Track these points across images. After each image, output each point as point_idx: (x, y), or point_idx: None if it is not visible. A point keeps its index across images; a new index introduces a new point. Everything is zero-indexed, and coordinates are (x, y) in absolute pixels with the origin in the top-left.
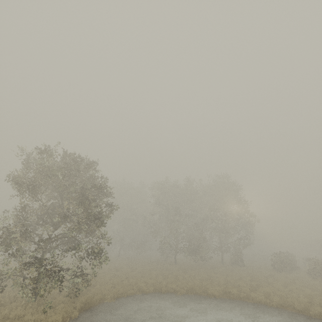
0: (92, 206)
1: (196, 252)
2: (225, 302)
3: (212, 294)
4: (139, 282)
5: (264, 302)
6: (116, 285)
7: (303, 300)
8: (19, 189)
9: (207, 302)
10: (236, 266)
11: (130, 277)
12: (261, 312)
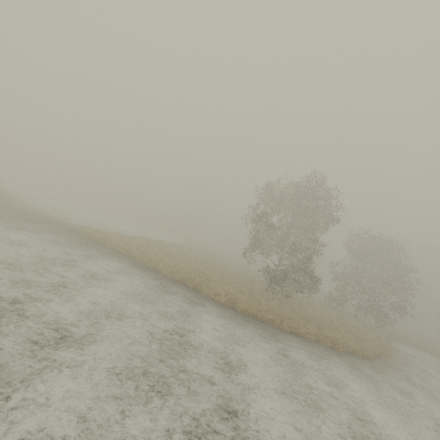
0: (405, 281)
1: None
2: None
3: None
4: (422, 345)
5: None
6: (401, 336)
7: None
8: (356, 258)
9: None
10: None
11: (410, 338)
12: None
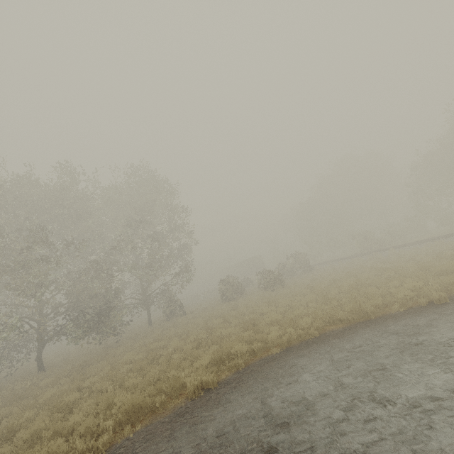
0: None
1: (101, 321)
2: (243, 386)
3: (196, 388)
4: None
5: (296, 338)
6: None
7: (333, 304)
8: None
9: (207, 422)
10: (173, 319)
11: None
12: (325, 358)
